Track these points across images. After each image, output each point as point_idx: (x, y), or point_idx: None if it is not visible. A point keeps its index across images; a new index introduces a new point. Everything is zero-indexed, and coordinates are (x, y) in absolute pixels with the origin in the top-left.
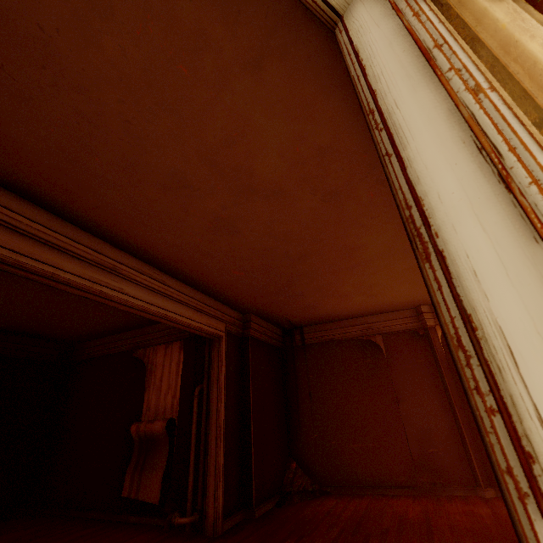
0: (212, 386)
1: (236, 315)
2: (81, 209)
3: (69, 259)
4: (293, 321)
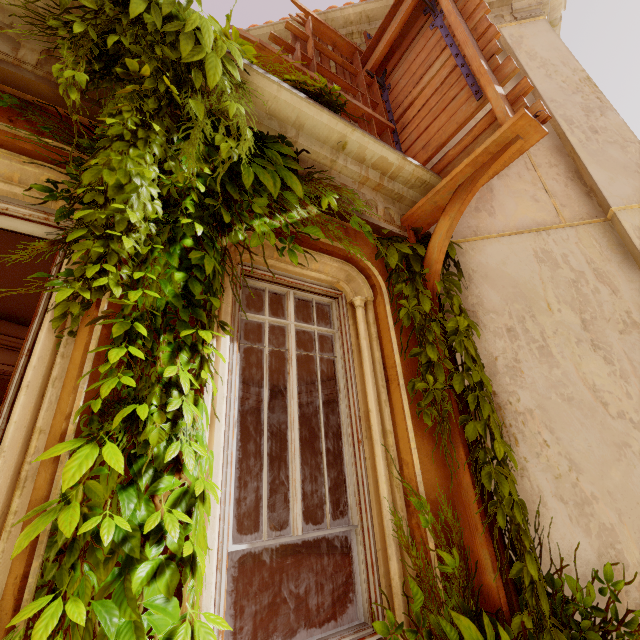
0: None
1: None
2: (9, 311)
3: (4, 352)
4: (276, 384)
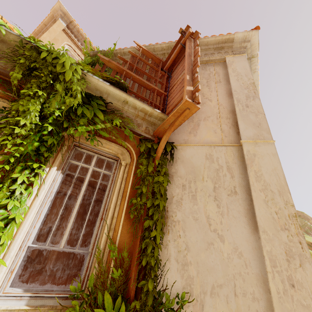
0: (66, 216)
1: (89, 188)
2: None
3: None
4: None
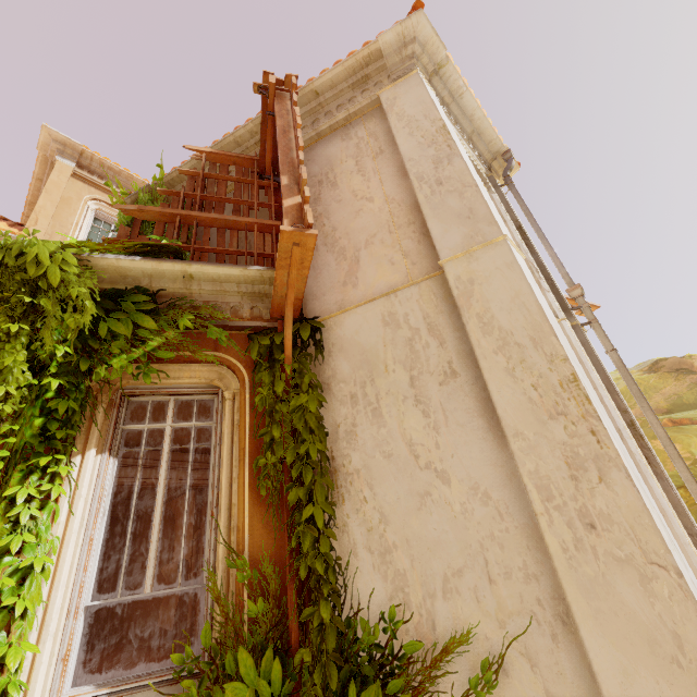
0: (202, 530)
1: None
2: None
3: None
4: None
